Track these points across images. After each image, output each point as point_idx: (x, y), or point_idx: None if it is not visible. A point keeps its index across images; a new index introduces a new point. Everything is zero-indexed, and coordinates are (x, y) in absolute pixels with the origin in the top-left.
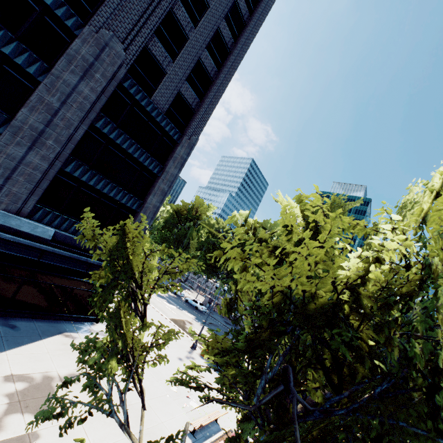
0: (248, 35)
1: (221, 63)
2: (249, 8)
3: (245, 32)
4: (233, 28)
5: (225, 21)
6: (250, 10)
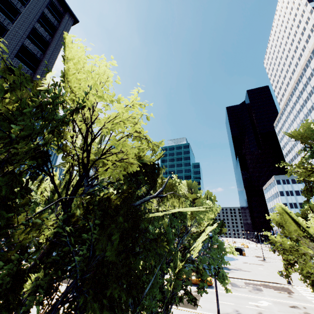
0: (54, 49)
1: (35, 67)
2: (49, 33)
3: (50, 47)
4: (38, 44)
5: (29, 40)
6: (50, 34)
